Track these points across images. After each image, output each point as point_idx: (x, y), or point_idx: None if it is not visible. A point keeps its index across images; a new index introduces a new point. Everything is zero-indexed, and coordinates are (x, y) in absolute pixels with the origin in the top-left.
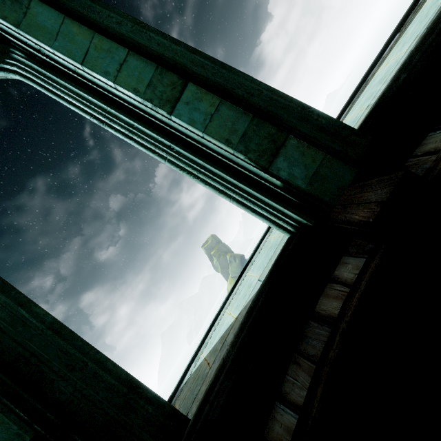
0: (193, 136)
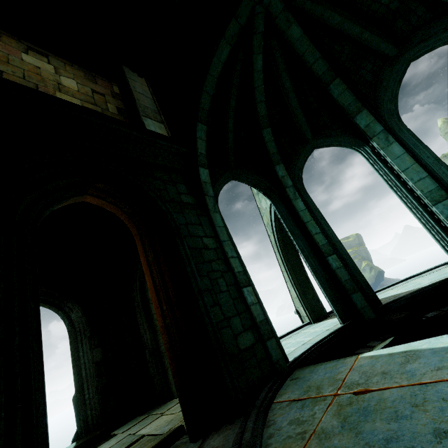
0: (438, 216)
